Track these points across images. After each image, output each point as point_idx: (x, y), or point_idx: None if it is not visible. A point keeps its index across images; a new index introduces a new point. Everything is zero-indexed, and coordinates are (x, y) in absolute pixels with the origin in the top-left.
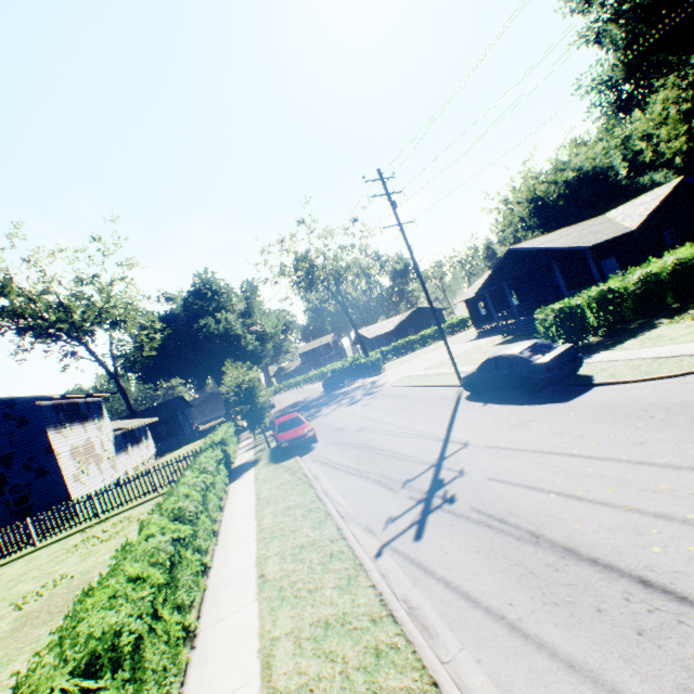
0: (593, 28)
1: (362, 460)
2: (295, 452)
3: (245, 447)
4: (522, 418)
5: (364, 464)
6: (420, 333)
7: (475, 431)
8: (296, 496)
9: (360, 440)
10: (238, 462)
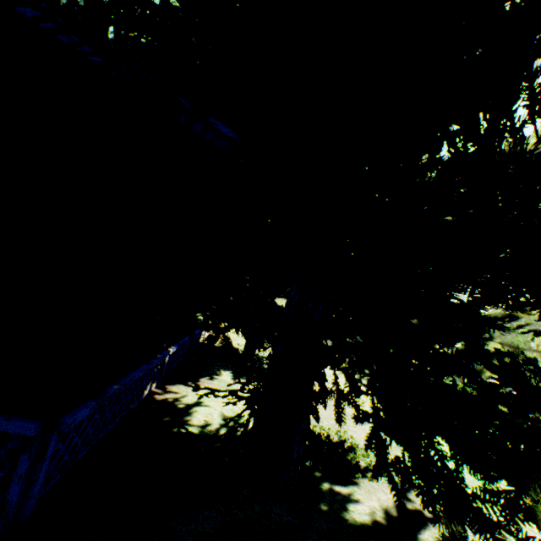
0: None
1: None
2: None
3: None
4: None
5: None
6: None
7: None
8: None
9: None
10: None
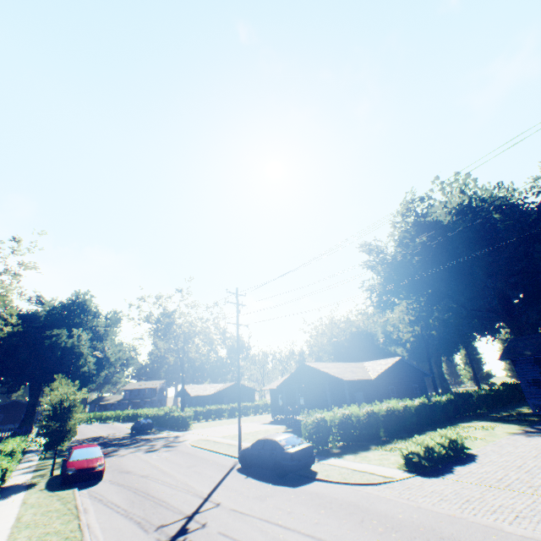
0: (371, 263)
1: (135, 502)
2: (76, 483)
3: (25, 468)
4: (264, 492)
5: (135, 506)
6: (232, 404)
7: (230, 495)
8: (59, 523)
9: (141, 485)
10: (9, 482)
